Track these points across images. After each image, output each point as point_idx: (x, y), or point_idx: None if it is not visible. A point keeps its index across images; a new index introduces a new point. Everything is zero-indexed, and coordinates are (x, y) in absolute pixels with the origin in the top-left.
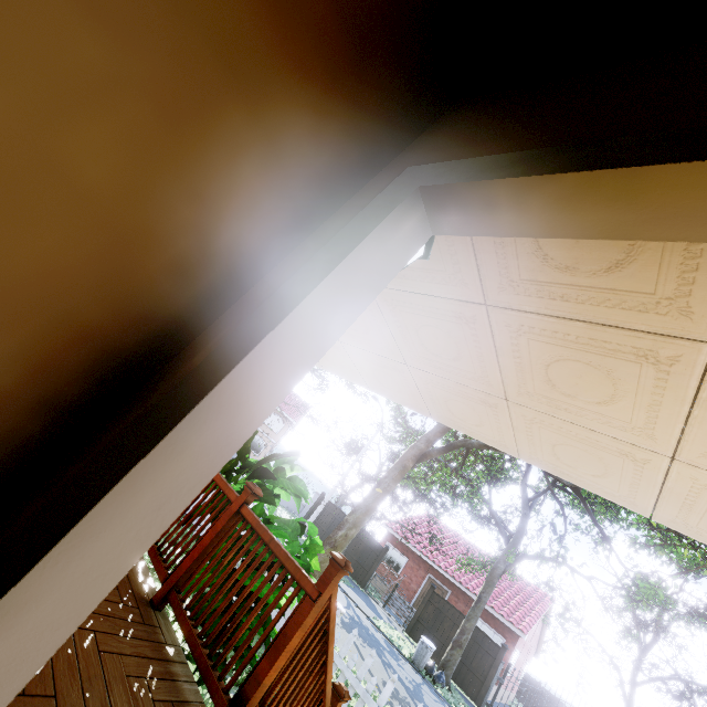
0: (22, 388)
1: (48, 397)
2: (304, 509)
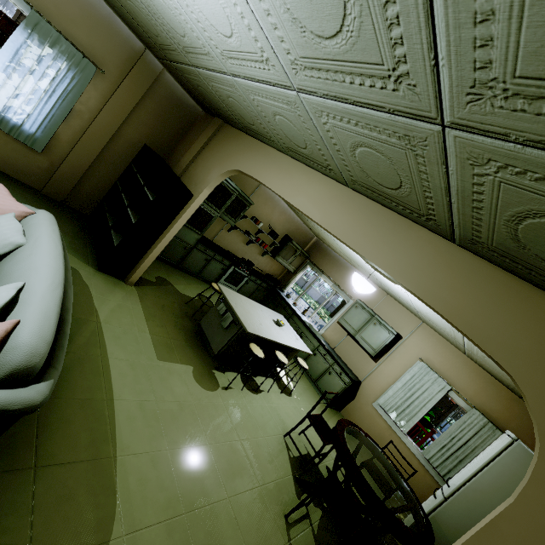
0: None
1: None
2: (328, 303)
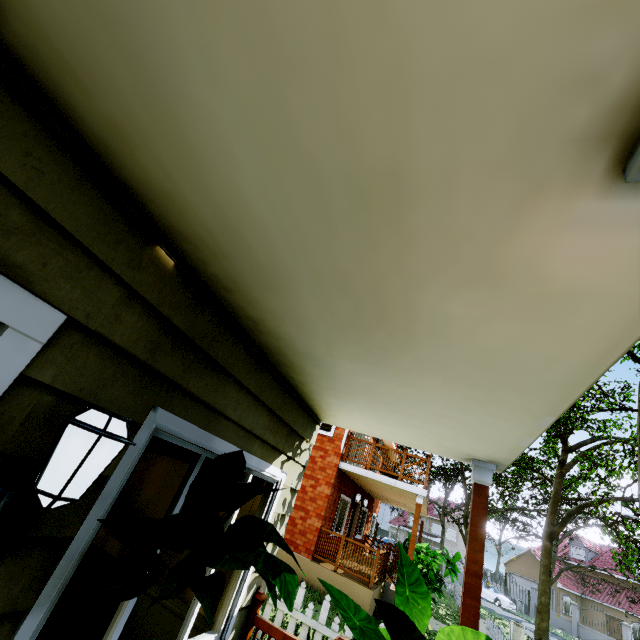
0: (350, 524)
1: (351, 524)
2: None
